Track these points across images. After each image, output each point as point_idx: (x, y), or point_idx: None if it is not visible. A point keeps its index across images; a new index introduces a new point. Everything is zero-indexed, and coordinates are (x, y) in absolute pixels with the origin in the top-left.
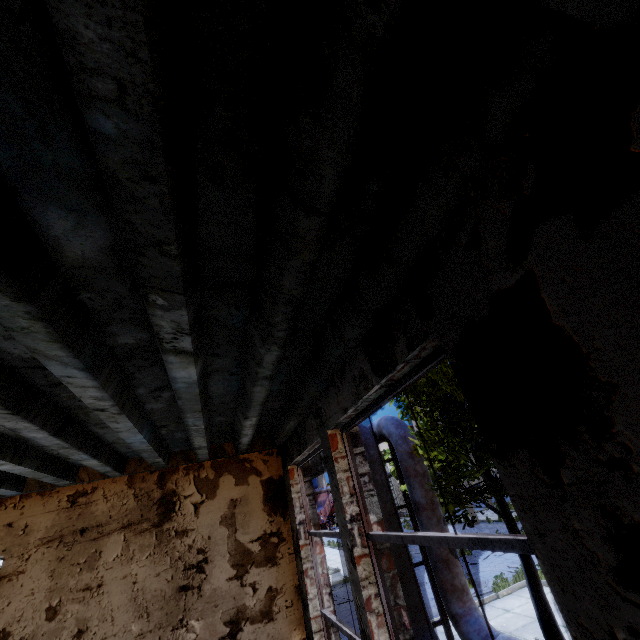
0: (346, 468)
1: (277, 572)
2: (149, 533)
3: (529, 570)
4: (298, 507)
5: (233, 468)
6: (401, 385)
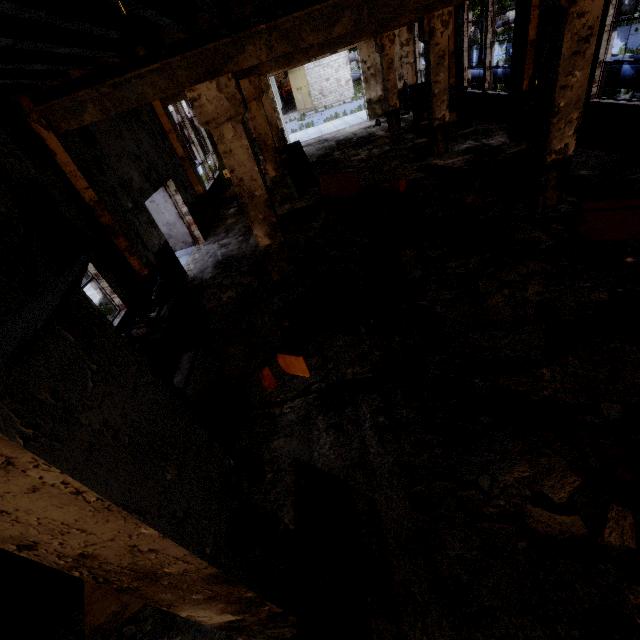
0: None
1: (409, 48)
2: None
3: (480, 49)
4: (416, 31)
5: None
6: None
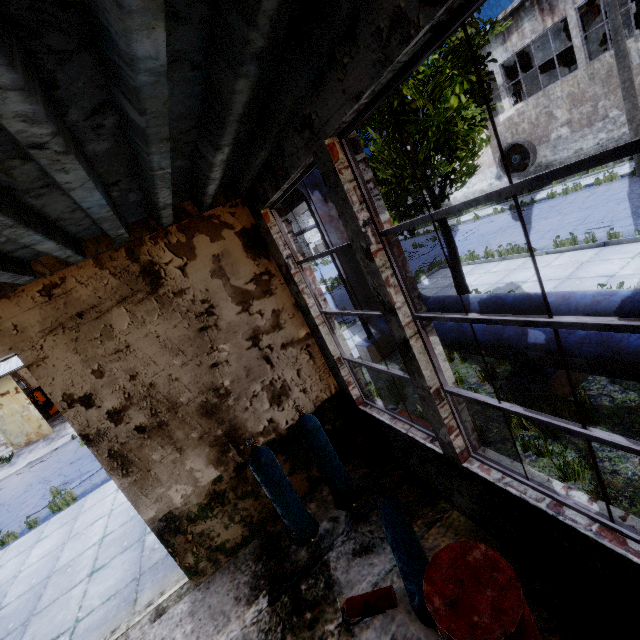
0: (351, 178)
1: (276, 299)
2: (148, 301)
3: (453, 254)
4: (282, 245)
5: (202, 227)
6: (461, 17)
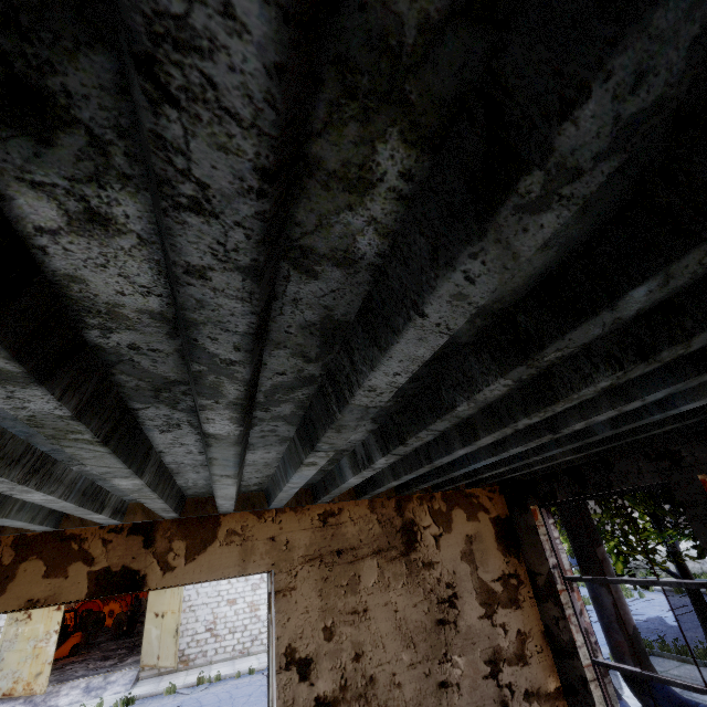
0: None
1: (522, 615)
2: (399, 561)
3: None
4: (548, 550)
5: (462, 502)
6: None
